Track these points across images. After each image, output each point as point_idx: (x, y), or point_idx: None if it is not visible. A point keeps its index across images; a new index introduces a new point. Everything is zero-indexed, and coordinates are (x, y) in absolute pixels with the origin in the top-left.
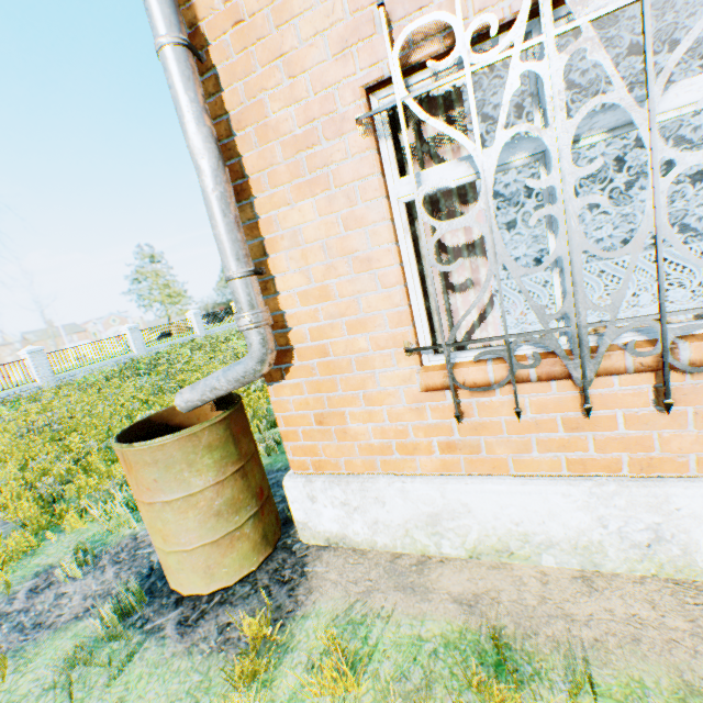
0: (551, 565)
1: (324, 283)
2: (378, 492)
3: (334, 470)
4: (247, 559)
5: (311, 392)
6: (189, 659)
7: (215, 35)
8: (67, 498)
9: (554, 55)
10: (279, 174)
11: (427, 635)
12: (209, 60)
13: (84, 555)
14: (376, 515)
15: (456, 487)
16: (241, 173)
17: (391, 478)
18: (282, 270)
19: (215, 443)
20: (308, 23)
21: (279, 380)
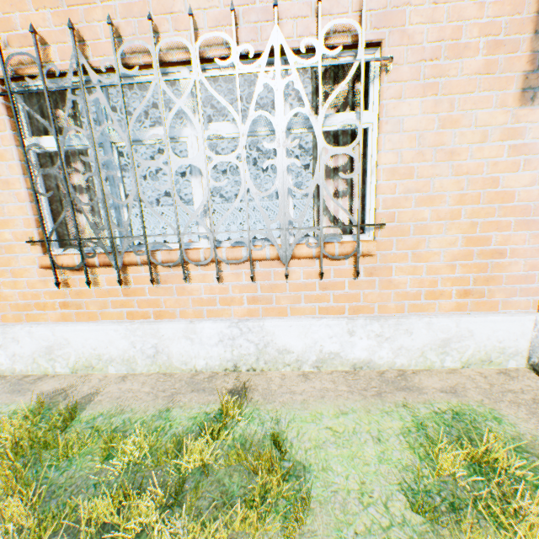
0: (115, 372)
1: None
2: (15, 334)
3: None
4: None
5: None
6: None
7: None
8: None
9: (87, 97)
10: None
11: (6, 411)
12: None
13: None
14: (15, 350)
15: (62, 328)
16: None
17: (26, 325)
18: None
19: None
20: None
21: None
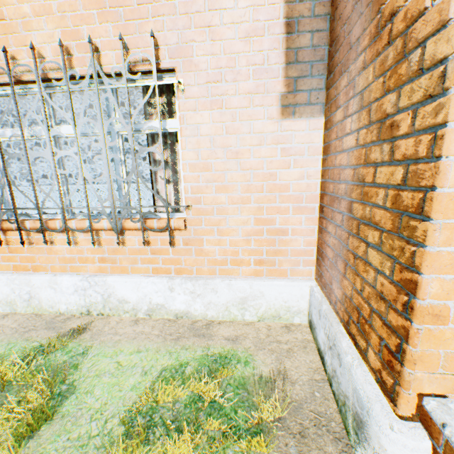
0: (2, 311)
1: None
2: None
3: None
4: None
5: None
6: None
7: None
8: None
9: None
10: None
11: None
12: None
13: None
14: None
15: None
16: None
17: None
18: None
19: None
20: None
21: None
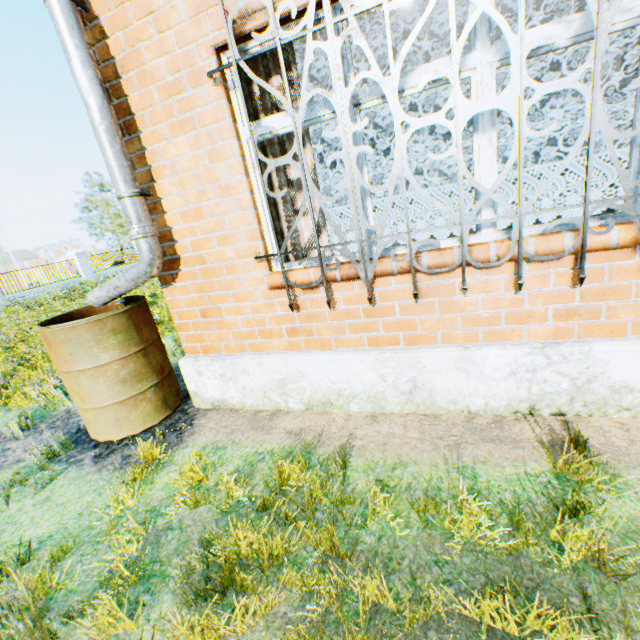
0: (356, 410)
1: (199, 206)
2: (244, 366)
3: (217, 353)
4: (150, 416)
5: (196, 292)
6: (99, 474)
7: None
8: (14, 388)
9: (334, 38)
10: (158, 113)
11: (262, 451)
12: (94, 10)
13: (25, 423)
14: (244, 383)
15: (295, 359)
16: (128, 110)
17: (254, 355)
18: (167, 194)
19: (119, 328)
20: None
21: (172, 283)
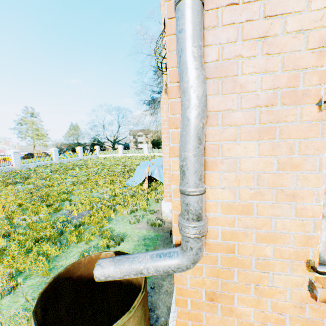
0: None
1: (246, 201)
2: None
3: None
4: None
5: (209, 275)
6: None
7: (210, 7)
8: None
9: None
10: (234, 117)
11: None
12: None
13: None
14: None
15: None
16: None
17: None
18: (214, 185)
19: None
20: (296, 21)
21: None
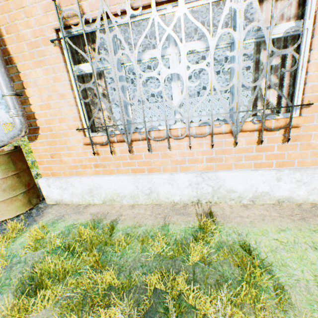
0: (126, 203)
1: (49, 102)
2: (72, 182)
3: (59, 176)
4: (20, 208)
5: (48, 145)
6: None
7: None
8: None
9: (109, 34)
10: (26, 56)
11: (76, 223)
12: None
13: None
14: (72, 191)
15: (97, 179)
16: (10, 52)
17: (77, 177)
18: (31, 95)
19: (2, 162)
20: None
21: (35, 140)
